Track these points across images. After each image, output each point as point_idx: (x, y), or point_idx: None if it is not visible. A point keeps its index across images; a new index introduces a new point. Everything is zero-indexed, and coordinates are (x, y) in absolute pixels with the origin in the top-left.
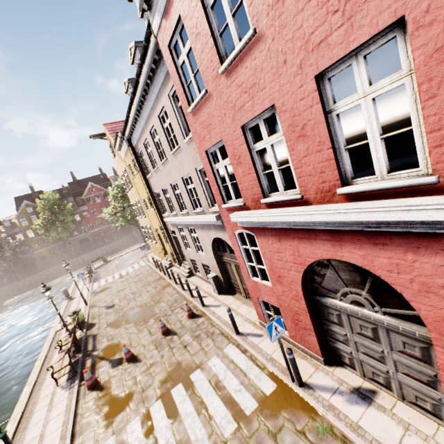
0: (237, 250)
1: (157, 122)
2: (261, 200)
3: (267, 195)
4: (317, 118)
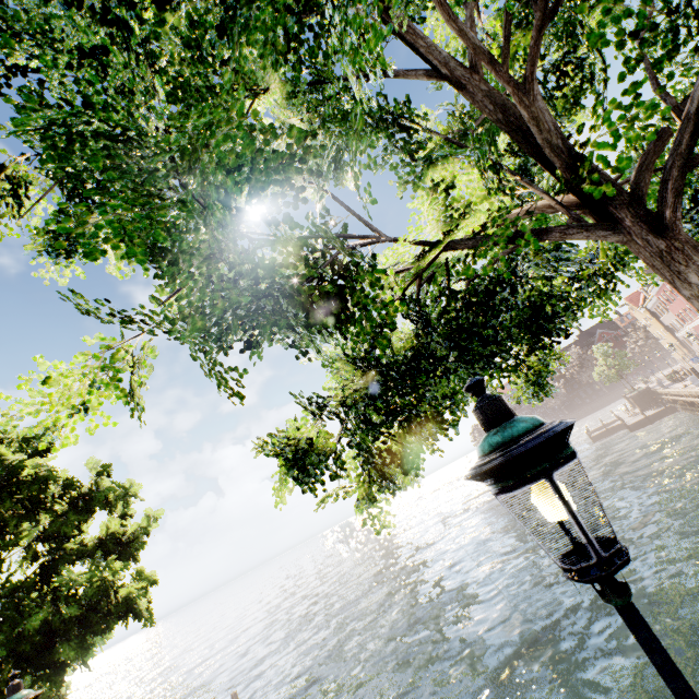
0: (695, 335)
1: (658, 305)
2: (688, 323)
3: (689, 322)
4: (685, 313)
